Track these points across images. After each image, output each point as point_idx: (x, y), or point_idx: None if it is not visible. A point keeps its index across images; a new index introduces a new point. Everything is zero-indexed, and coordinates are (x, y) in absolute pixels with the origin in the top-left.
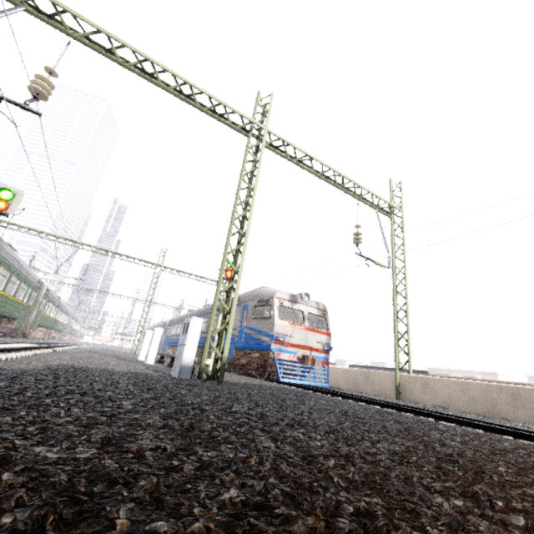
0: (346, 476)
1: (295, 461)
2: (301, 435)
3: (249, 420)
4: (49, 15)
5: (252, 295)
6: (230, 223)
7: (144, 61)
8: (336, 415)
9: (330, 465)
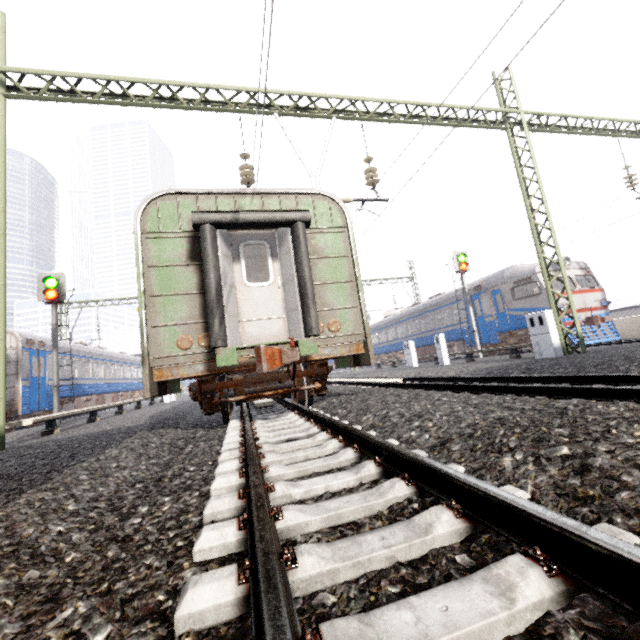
0: None
1: None
2: None
3: None
4: (340, 110)
5: (502, 279)
6: (529, 222)
7: (415, 108)
8: None
9: None
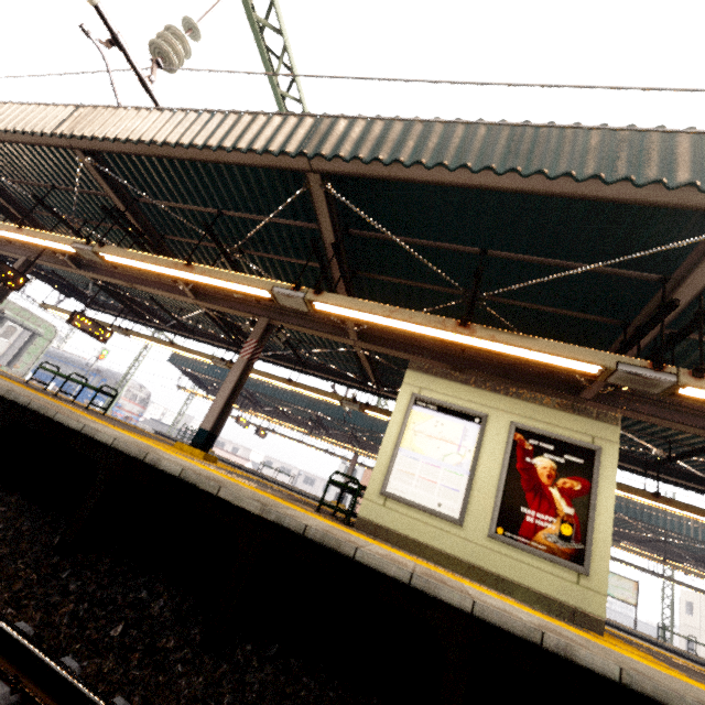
0: None
1: None
2: None
3: None
4: None
5: (113, 377)
6: (128, 369)
7: None
8: None
9: None
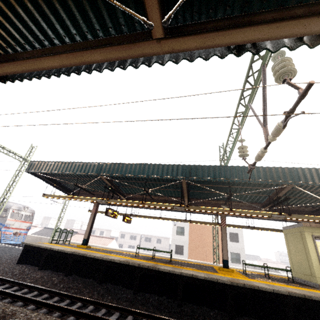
0: (15, 258)
1: (10, 258)
2: (11, 256)
3: (1, 255)
4: None
5: None
6: (3, 194)
7: None
8: (18, 253)
9: (14, 258)
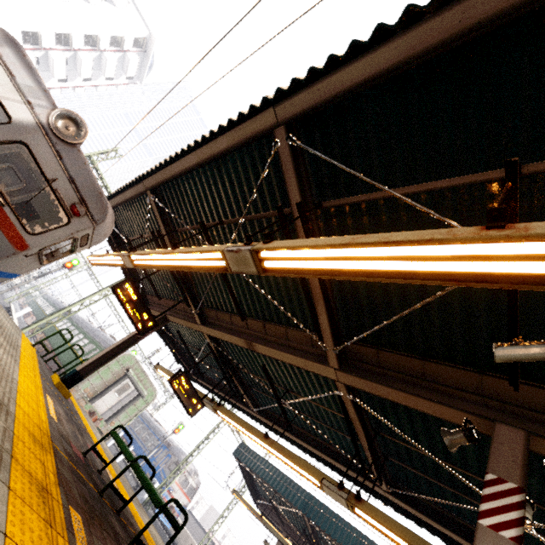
0: None
1: None
2: None
3: None
4: None
5: (177, 454)
6: (192, 450)
7: None
8: None
9: None
